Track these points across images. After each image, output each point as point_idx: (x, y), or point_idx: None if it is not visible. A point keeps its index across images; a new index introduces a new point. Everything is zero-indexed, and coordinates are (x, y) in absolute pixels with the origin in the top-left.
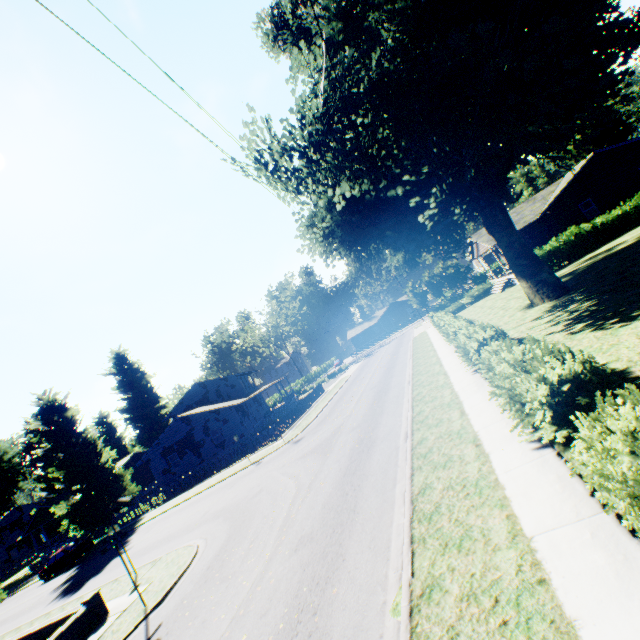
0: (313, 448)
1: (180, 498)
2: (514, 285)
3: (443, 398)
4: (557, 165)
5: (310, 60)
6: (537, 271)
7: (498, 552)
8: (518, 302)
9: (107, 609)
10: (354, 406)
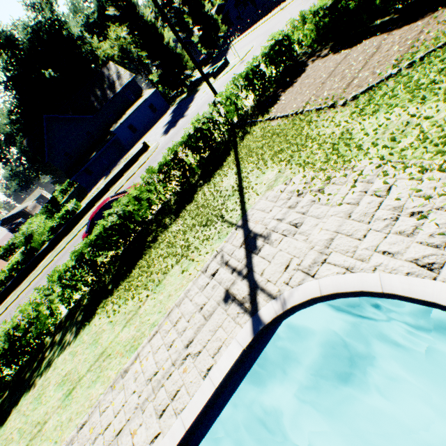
0: None
1: (246, 33)
2: None
3: None
4: None
5: None
6: None
7: None
8: None
9: (229, 63)
10: None
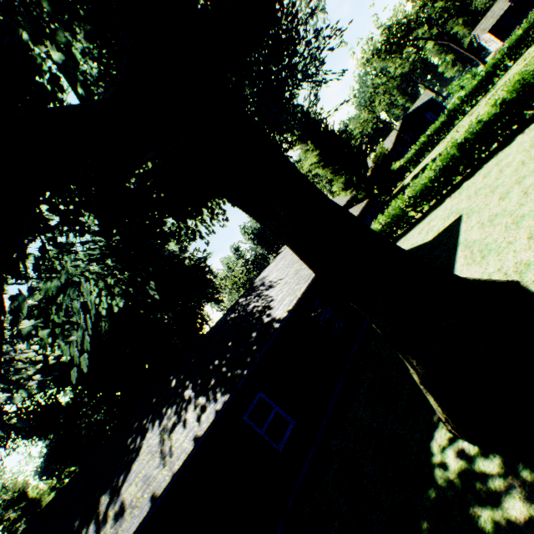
0: None
1: None
2: None
3: None
4: None
5: None
6: None
7: None
8: None
9: None
10: None
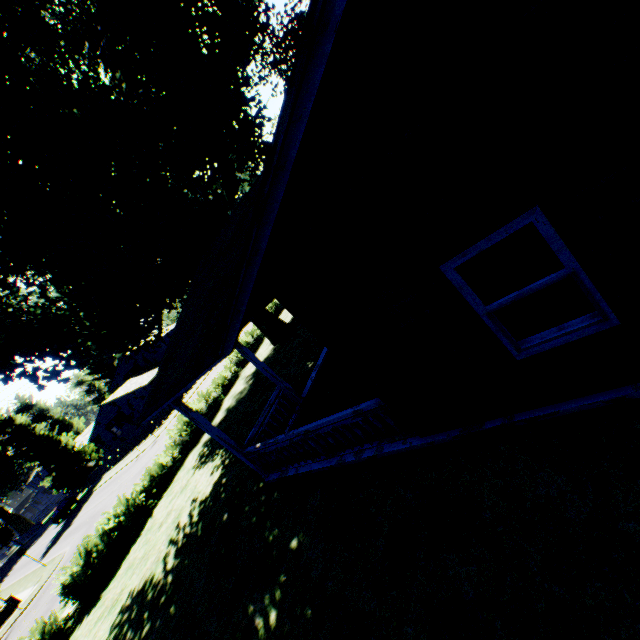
0: (139, 471)
1: (114, 470)
2: None
3: None
4: None
5: None
6: (259, 324)
7: None
8: None
9: (21, 600)
10: None
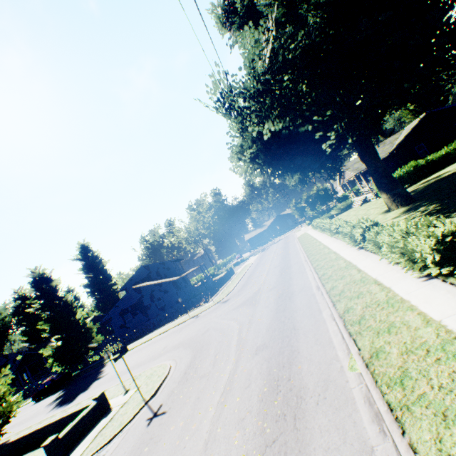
0: (241, 303)
1: (137, 343)
2: (369, 201)
3: (339, 265)
4: (413, 114)
5: (255, 35)
6: (394, 187)
7: (419, 330)
8: (377, 210)
9: (109, 404)
10: (265, 278)
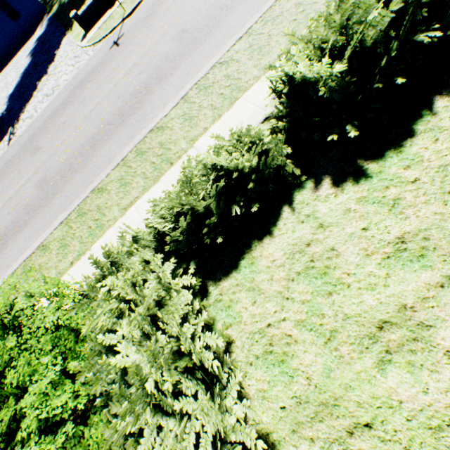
0: None
1: None
2: None
3: None
4: None
5: None
6: None
7: (182, 141)
8: None
9: None
10: None
